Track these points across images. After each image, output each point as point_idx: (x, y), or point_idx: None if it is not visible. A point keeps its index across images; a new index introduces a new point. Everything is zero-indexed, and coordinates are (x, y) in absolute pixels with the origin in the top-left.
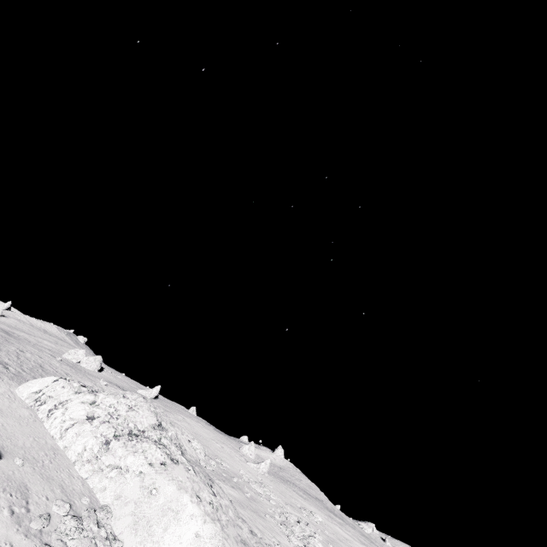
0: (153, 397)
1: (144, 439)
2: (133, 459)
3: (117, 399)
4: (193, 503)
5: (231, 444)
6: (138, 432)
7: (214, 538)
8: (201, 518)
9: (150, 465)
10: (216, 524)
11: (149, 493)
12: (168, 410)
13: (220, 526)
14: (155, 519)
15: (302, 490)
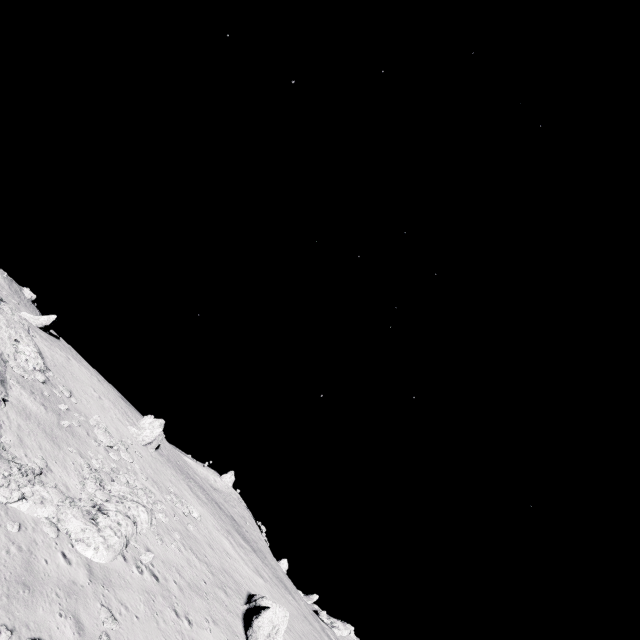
0: (40, 326)
1: None
2: None
3: None
4: None
5: (126, 411)
6: None
7: None
8: None
9: None
10: None
11: None
12: (50, 341)
13: None
14: None
15: (213, 499)
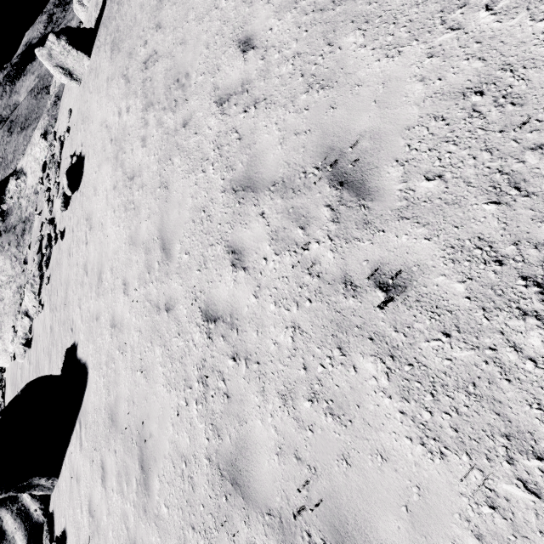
0: None
1: None
2: None
3: None
4: None
5: None
6: None
7: None
8: None
9: None
10: None
11: None
12: None
13: None
14: None
15: None
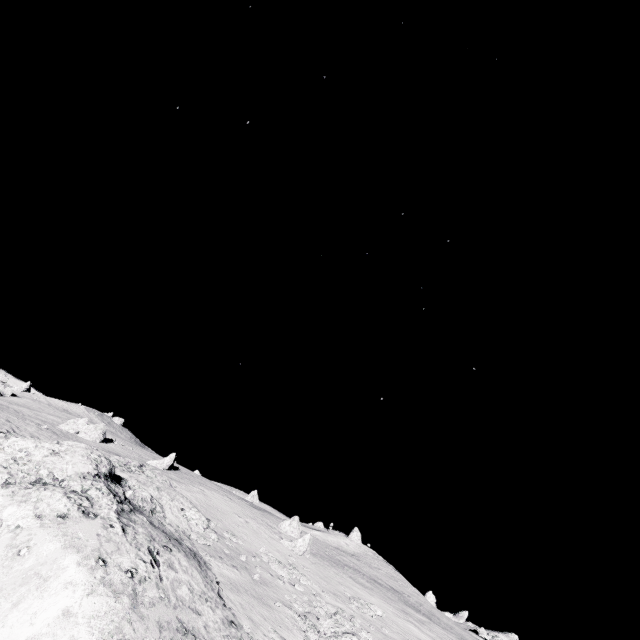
0: (166, 468)
1: (51, 488)
2: (14, 510)
3: (38, 443)
4: (80, 567)
5: (265, 521)
6: (52, 482)
7: (99, 617)
8: (85, 587)
9: (38, 517)
10: (120, 599)
11: (15, 554)
12: (182, 481)
13: (132, 602)
14: (7, 589)
15: (369, 577)
